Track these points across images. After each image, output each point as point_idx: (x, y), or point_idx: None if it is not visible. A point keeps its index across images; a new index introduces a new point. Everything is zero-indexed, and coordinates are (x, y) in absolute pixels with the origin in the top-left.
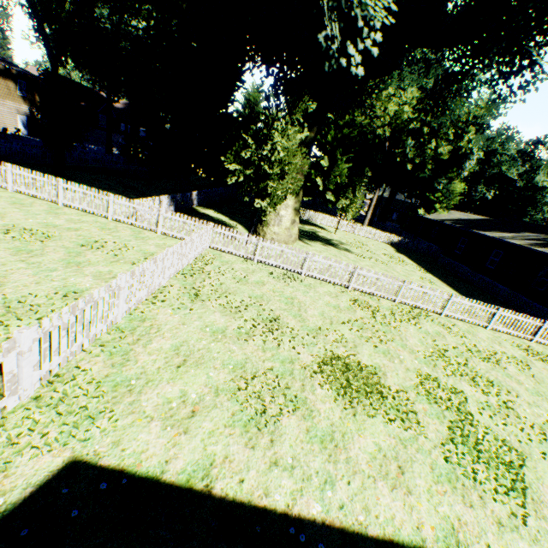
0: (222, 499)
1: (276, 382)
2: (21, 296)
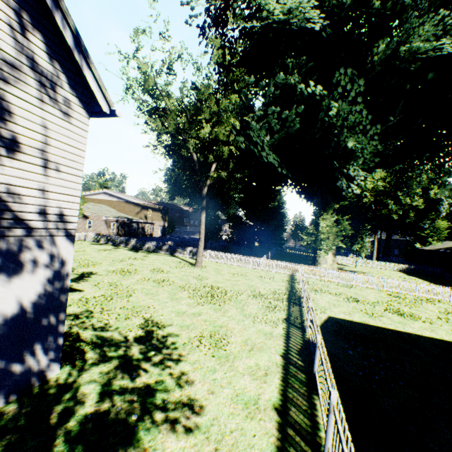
0: (373, 325)
1: (370, 311)
2: (268, 289)
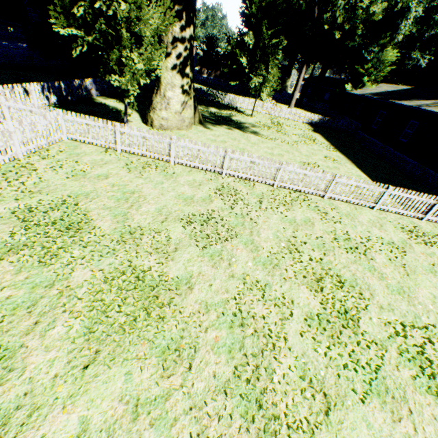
0: None
1: None
2: None
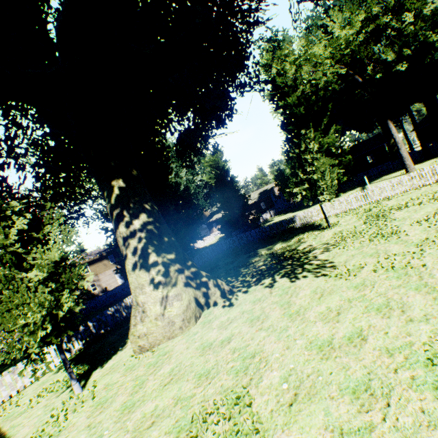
0: None
1: None
2: None
